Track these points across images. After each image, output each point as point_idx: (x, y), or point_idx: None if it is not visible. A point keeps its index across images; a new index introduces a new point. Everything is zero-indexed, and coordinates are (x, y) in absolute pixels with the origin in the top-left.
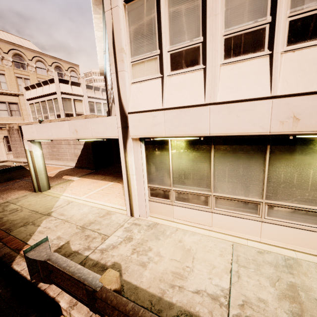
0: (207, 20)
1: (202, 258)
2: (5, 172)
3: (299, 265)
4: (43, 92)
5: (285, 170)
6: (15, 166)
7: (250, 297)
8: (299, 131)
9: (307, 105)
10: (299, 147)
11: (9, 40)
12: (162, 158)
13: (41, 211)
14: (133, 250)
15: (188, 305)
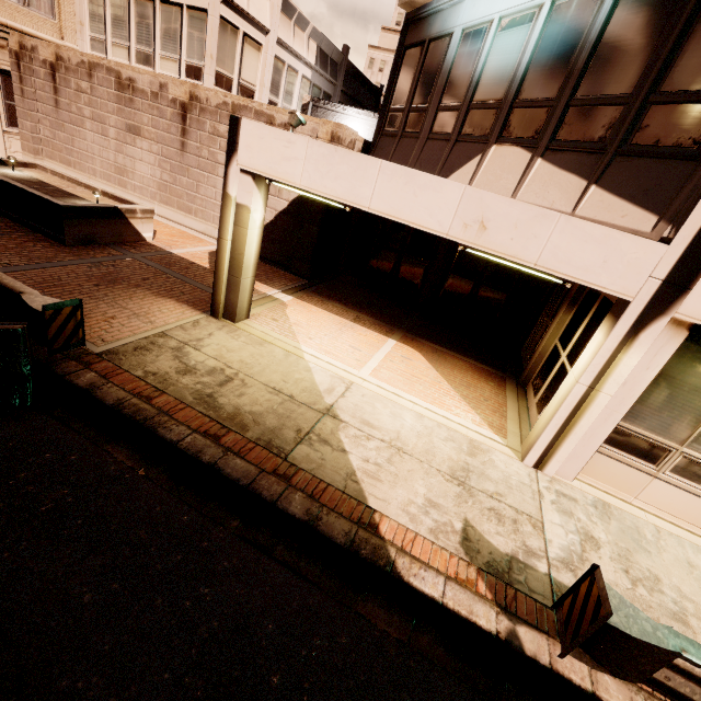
0: None
1: None
2: (80, 218)
3: None
4: None
5: None
6: (104, 205)
7: None
8: None
9: None
10: None
11: None
12: None
13: (303, 398)
14: (628, 575)
15: None
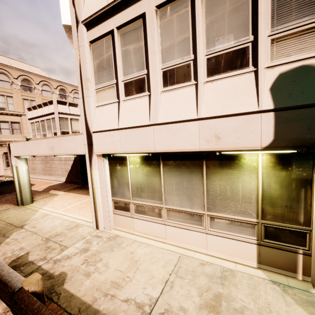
0: (149, 57)
1: (146, 269)
2: None
3: (234, 276)
4: (43, 112)
5: (219, 183)
6: (6, 180)
7: (174, 306)
8: (221, 148)
9: (224, 126)
10: (228, 162)
11: (20, 67)
12: (122, 172)
13: (16, 224)
14: (85, 261)
15: (112, 313)
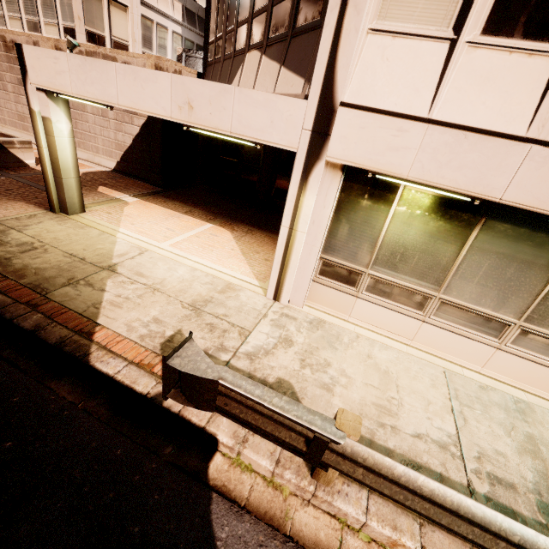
0: None
1: (409, 387)
2: None
3: (532, 411)
4: None
5: None
6: None
7: (486, 448)
8: None
9: None
10: None
11: None
12: (371, 215)
13: (92, 260)
14: (302, 362)
15: (412, 454)
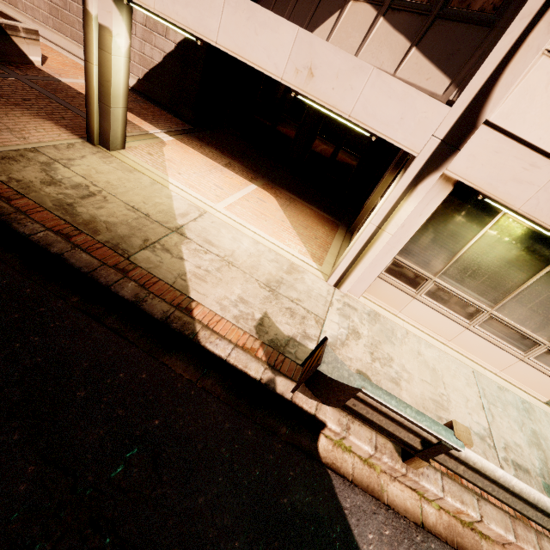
0: None
1: (452, 385)
2: None
3: (533, 410)
4: None
5: None
6: None
7: (508, 440)
8: None
9: None
10: None
11: None
12: (460, 231)
13: (157, 218)
14: (372, 355)
15: None
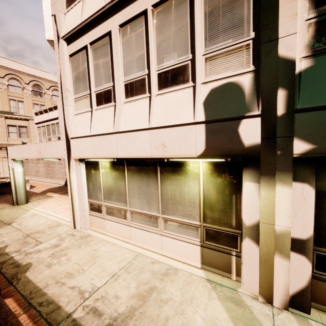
0: (114, 70)
1: (101, 264)
2: None
3: (175, 274)
4: (48, 117)
5: (171, 188)
6: (7, 182)
7: (110, 294)
8: (167, 155)
9: (169, 135)
10: (177, 169)
11: (32, 73)
12: (96, 176)
13: (6, 221)
14: (52, 255)
15: (56, 296)
